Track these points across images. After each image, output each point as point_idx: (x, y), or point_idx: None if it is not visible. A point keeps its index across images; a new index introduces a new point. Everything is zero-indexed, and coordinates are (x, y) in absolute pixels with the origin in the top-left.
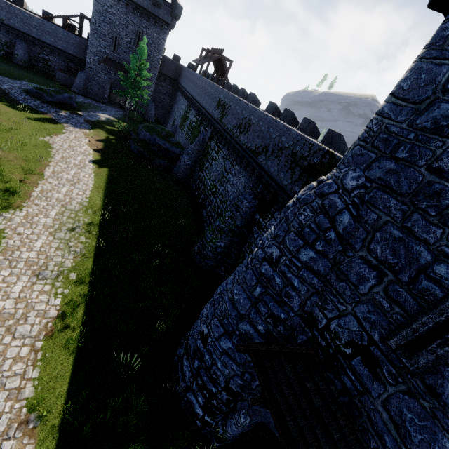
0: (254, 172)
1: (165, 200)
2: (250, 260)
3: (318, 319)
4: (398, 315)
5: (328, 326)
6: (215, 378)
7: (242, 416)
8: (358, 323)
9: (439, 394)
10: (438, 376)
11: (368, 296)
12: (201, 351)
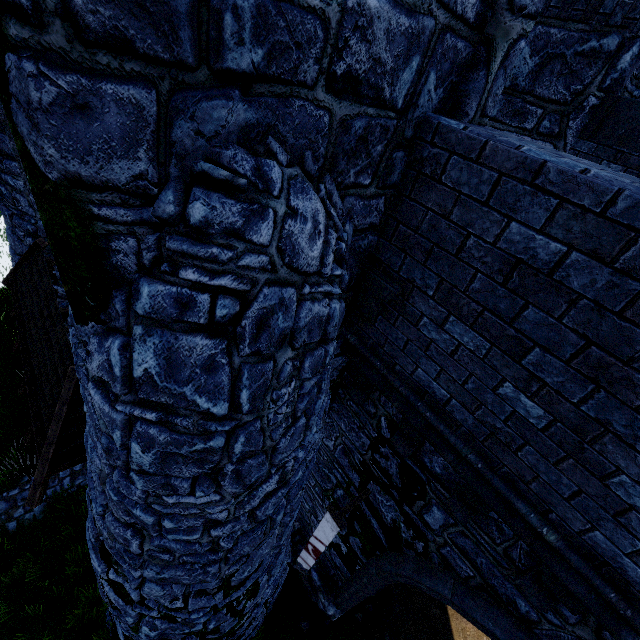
0: None
1: None
2: None
3: None
4: None
5: None
6: None
7: None
8: None
9: None
10: None
11: None
12: None
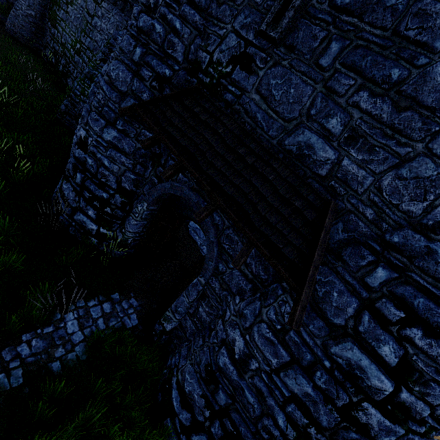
0: (126, 4)
1: (0, 55)
2: (125, 31)
3: (202, 60)
4: (268, 2)
5: (211, 60)
6: (104, 182)
7: (139, 206)
8: (237, 36)
9: (295, 46)
10: (295, 32)
11: (245, 2)
12: (82, 160)
